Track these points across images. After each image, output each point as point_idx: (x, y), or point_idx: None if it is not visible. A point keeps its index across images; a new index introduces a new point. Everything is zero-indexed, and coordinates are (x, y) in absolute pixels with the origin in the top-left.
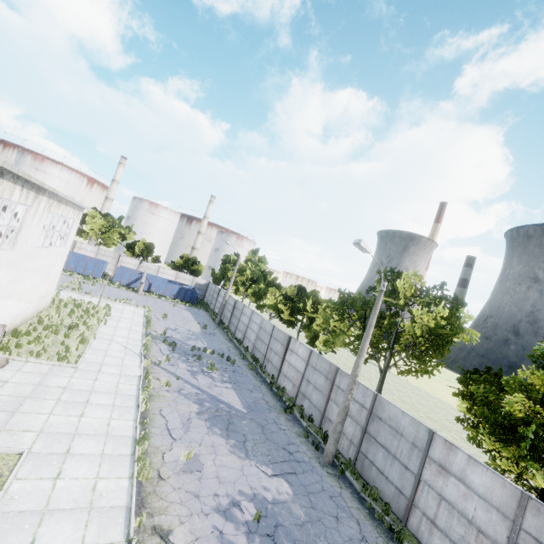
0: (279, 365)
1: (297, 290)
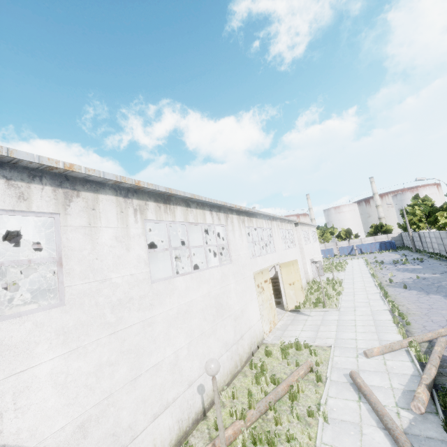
0: None
1: None
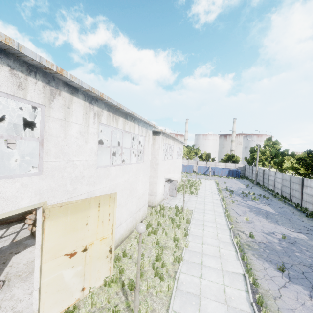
0: (300, 196)
1: (306, 153)
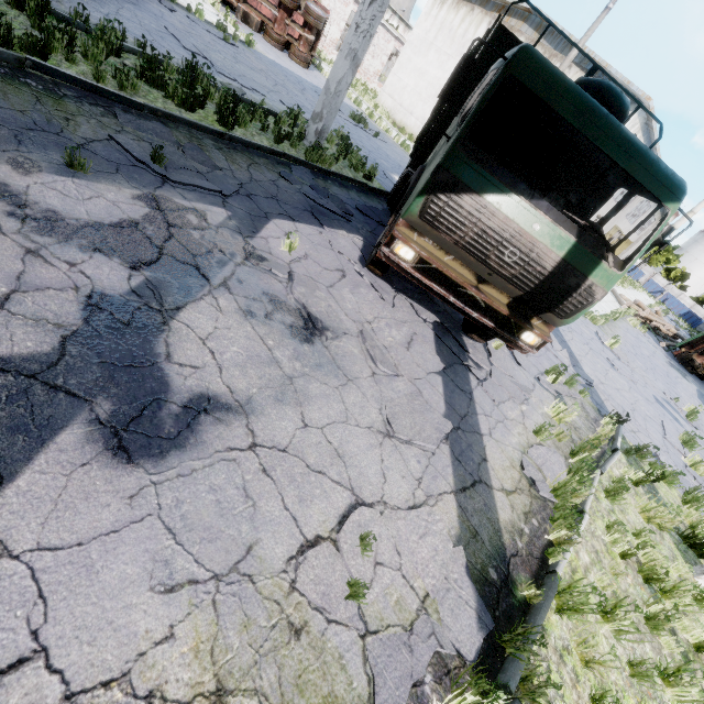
0: None
1: None
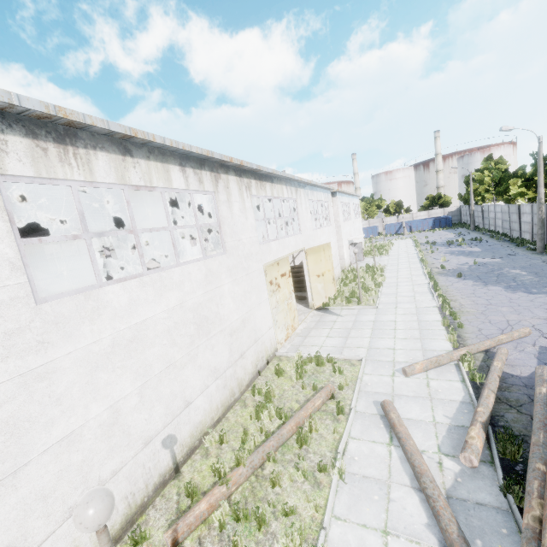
0: (518, 228)
1: None
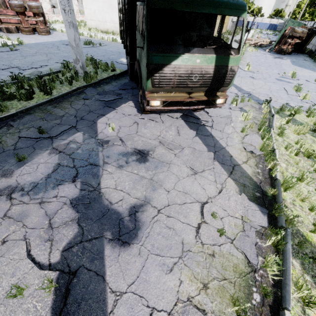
0: None
1: None
